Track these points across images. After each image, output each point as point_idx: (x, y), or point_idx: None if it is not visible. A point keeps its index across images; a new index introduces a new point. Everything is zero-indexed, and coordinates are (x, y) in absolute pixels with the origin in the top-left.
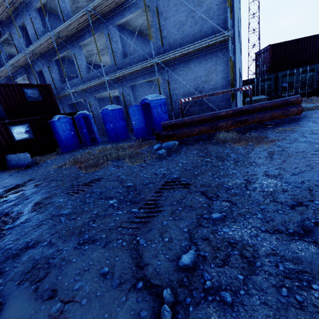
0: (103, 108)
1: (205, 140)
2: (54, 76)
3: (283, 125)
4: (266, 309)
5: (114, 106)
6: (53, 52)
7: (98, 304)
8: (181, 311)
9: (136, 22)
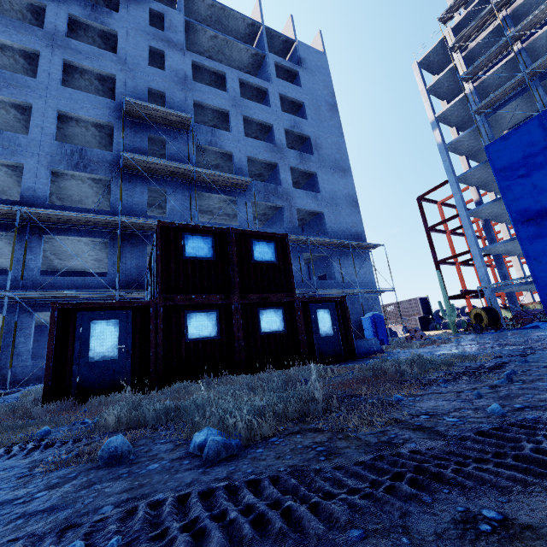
0: None
1: None
2: None
3: None
4: None
5: None
6: None
7: None
8: None
9: None
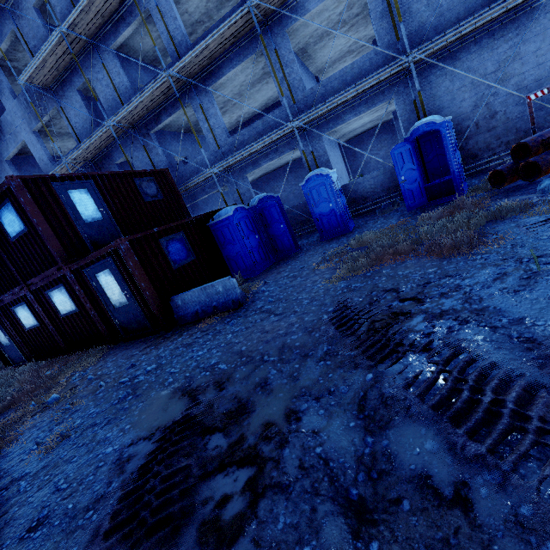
0: (309, 177)
1: None
2: (155, 162)
3: None
4: None
5: (326, 169)
6: (152, 118)
7: None
8: None
9: (307, 28)
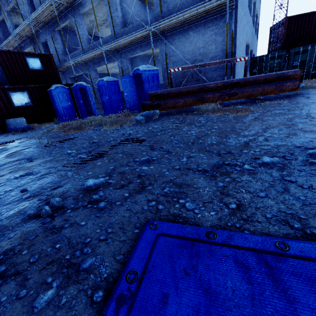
0: (99, 80)
1: (188, 112)
2: (57, 47)
3: (273, 100)
4: (127, 212)
5: (110, 78)
6: (56, 21)
7: (3, 208)
8: (60, 212)
9: None
